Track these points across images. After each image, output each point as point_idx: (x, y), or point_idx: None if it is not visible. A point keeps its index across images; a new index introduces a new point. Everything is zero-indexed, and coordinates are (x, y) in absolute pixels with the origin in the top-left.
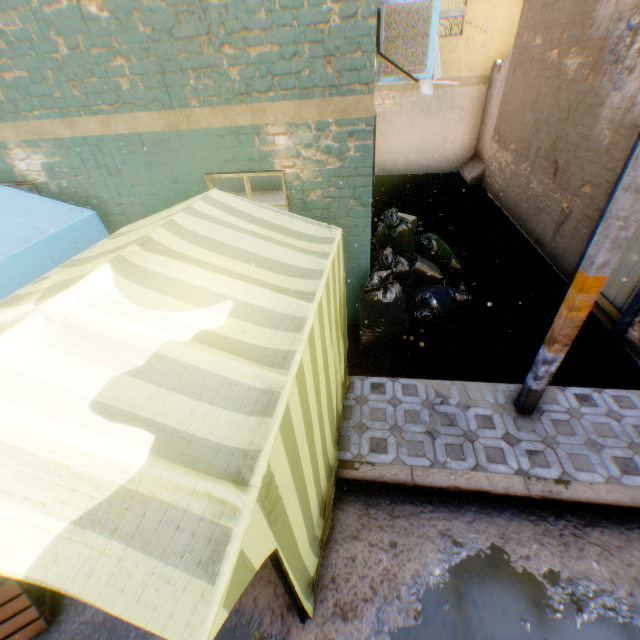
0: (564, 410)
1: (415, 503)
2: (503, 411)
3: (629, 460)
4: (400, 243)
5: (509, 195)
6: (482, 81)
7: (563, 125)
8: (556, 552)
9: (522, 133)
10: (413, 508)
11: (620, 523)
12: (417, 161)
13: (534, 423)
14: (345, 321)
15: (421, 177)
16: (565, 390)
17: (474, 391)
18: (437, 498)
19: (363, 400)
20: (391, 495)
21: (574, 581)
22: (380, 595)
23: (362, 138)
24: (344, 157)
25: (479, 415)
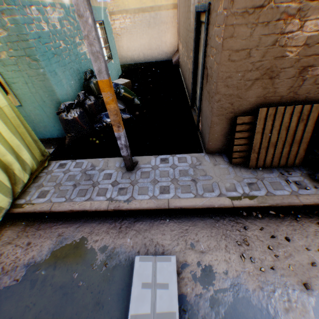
0: (151, 166)
1: (54, 222)
2: (120, 170)
3: (168, 187)
4: (94, 89)
5: (182, 67)
6: (174, 7)
7: (187, 21)
8: (113, 237)
9: (182, 31)
10: (51, 224)
11: (153, 218)
12: (149, 54)
13: (132, 174)
14: (28, 128)
15: (152, 63)
16: (158, 157)
17: (111, 162)
18: (67, 218)
19: (50, 172)
20: (43, 219)
21: (113, 250)
22: (5, 271)
23: (10, 14)
24: (7, 28)
25: (106, 173)
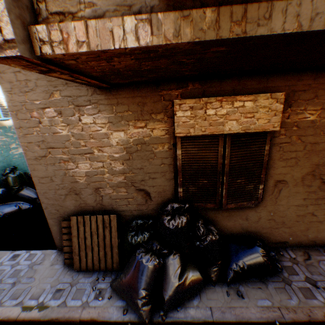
0: None
1: None
2: None
3: None
4: (9, 182)
5: None
6: None
7: None
8: None
9: None
10: None
11: None
12: None
13: None
14: None
15: None
16: (14, 252)
17: None
18: None
19: None
20: None
21: None
22: None
23: None
24: None
25: None
